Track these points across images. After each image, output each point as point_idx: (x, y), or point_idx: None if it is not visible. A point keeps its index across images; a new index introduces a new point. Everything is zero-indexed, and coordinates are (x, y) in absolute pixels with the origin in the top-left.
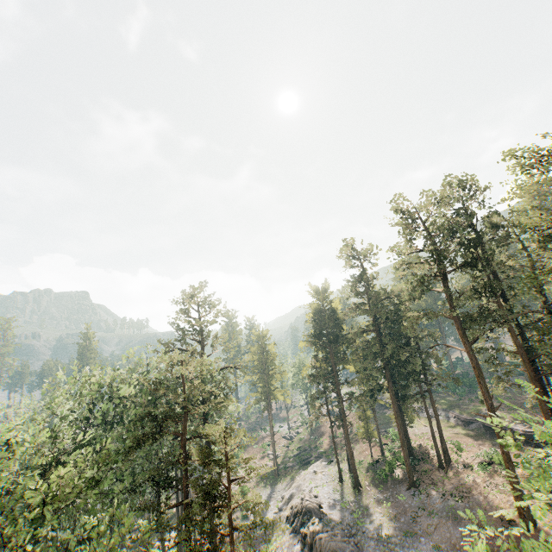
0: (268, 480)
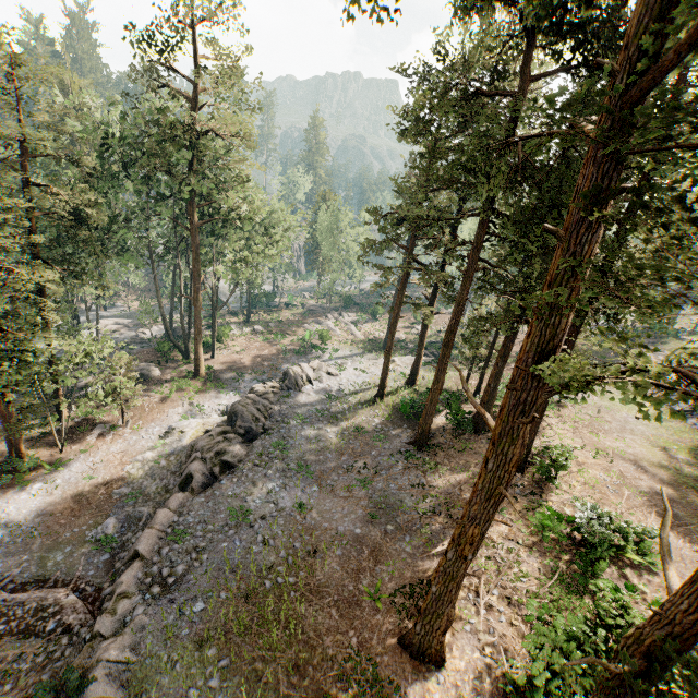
0: (372, 346)
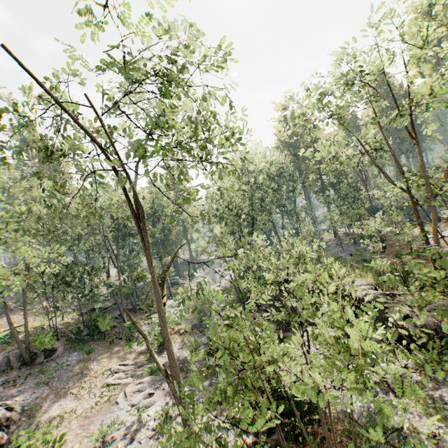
0: None
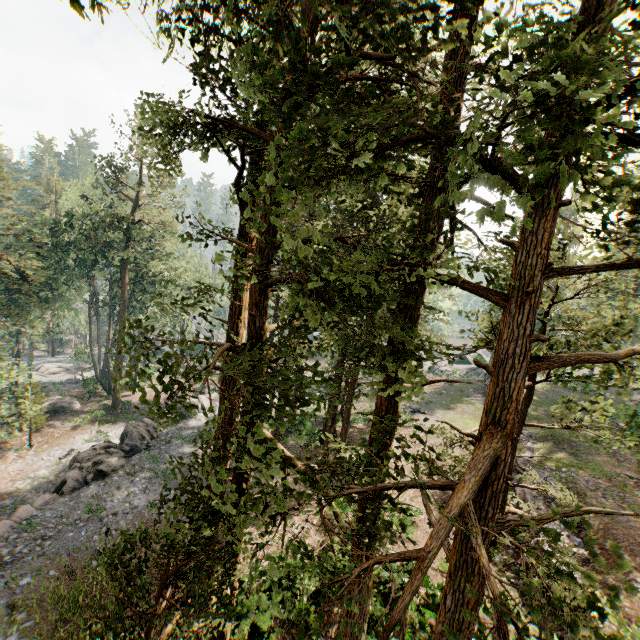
0: None
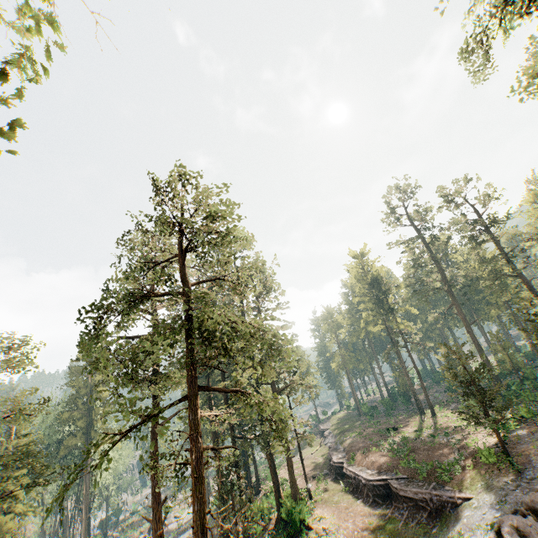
0: None
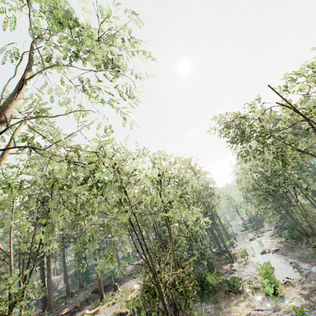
0: None
